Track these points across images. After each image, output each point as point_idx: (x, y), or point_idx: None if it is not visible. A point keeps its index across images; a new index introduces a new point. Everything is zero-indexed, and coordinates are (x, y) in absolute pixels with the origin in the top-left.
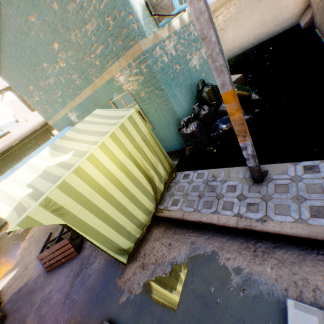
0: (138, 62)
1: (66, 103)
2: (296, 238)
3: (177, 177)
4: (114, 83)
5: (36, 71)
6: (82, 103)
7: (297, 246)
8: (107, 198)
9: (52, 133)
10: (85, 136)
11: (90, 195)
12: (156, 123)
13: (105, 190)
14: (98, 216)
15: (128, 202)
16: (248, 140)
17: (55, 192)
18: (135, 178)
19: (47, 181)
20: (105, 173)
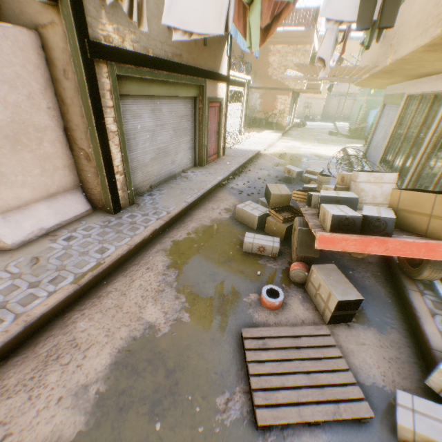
0: None
1: None
2: None
3: None
4: None
5: None
6: None
7: None
8: None
9: (296, 99)
10: None
11: None
12: None
13: None
14: None
15: None
16: None
17: None
18: None
19: None
20: None
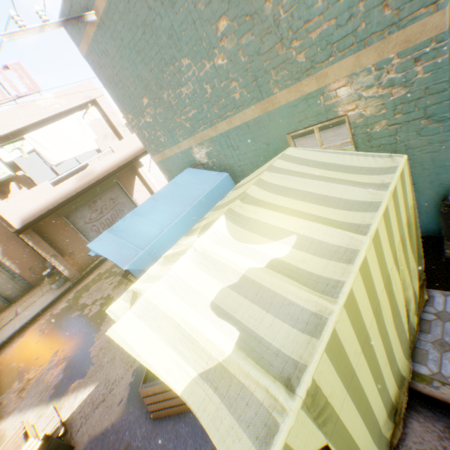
0: (412, 57)
1: (197, 129)
2: None
3: (436, 302)
4: (318, 101)
5: (163, 73)
6: (229, 132)
7: None
8: (369, 360)
9: (137, 172)
10: (298, 203)
11: (355, 358)
12: None
13: (368, 341)
14: (358, 407)
15: (384, 362)
16: None
17: (321, 362)
18: (395, 308)
19: (264, 311)
20: (372, 301)
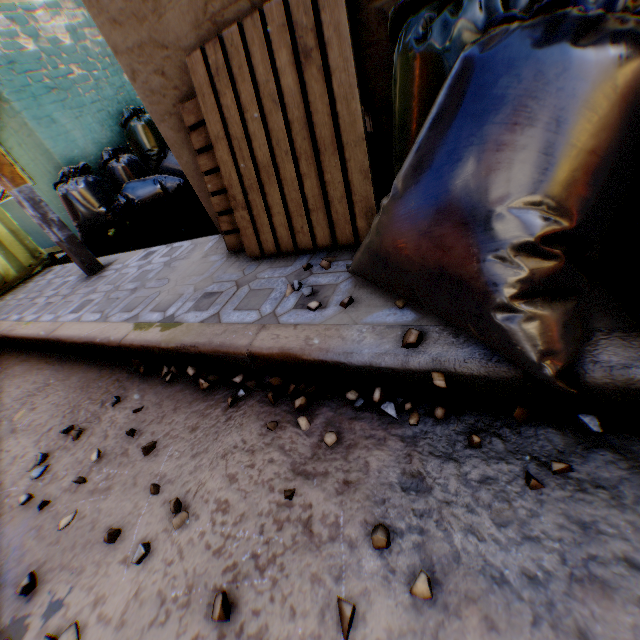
0: None
1: None
2: (35, 342)
3: (39, 274)
4: None
5: None
6: None
7: (43, 356)
8: None
9: None
10: None
11: None
12: (36, 174)
13: None
14: None
15: None
16: (12, 186)
17: None
18: None
19: None
20: None
